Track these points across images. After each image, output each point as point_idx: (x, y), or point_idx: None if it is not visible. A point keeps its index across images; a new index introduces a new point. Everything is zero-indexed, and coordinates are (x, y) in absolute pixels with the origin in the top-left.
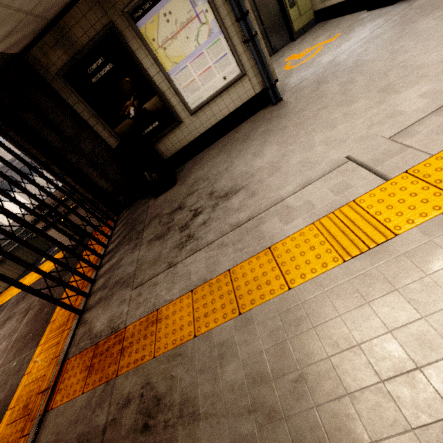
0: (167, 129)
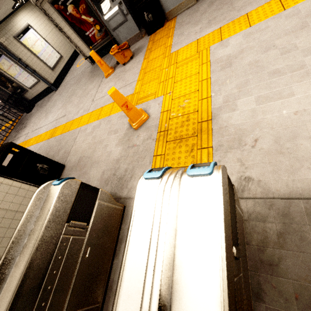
0: (24, 92)
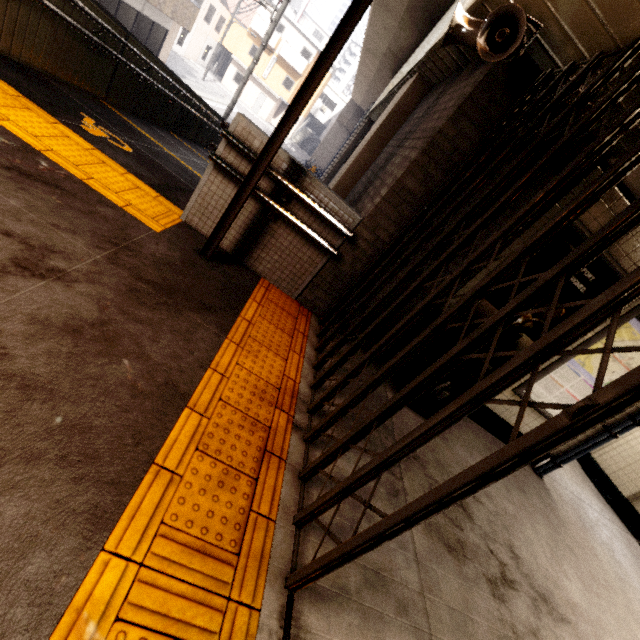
0: (491, 368)
